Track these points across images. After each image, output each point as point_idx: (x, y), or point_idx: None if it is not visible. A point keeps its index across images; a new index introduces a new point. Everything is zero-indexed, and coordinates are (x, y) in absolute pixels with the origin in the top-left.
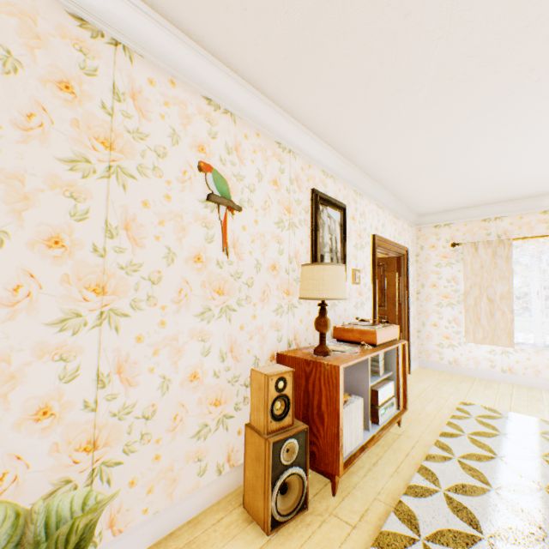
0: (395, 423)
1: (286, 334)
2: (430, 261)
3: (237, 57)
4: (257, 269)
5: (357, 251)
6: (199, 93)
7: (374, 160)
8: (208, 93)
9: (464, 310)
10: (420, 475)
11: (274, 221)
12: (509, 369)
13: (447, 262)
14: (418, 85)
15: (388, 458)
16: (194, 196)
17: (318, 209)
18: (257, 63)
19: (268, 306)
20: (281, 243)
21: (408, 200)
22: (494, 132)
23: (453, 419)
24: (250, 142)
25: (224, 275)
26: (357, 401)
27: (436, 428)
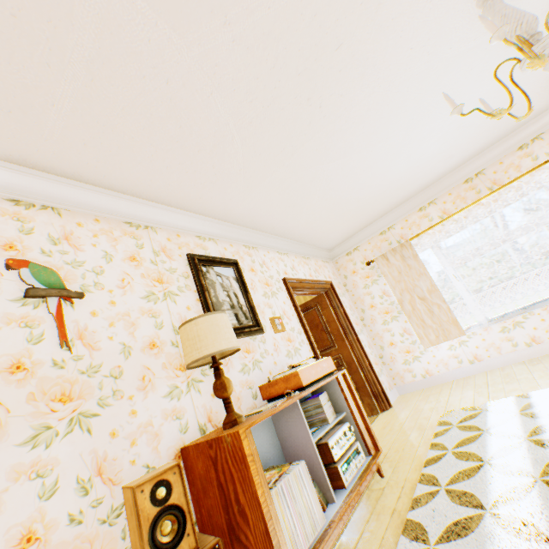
0: (379, 474)
1: (193, 418)
2: (357, 285)
3: (35, 157)
4: (126, 354)
5: (269, 299)
6: (0, 197)
7: (247, 213)
8: (12, 194)
9: (407, 317)
10: (407, 536)
11: (142, 296)
12: (475, 357)
13: (372, 281)
14: (227, 136)
15: (370, 531)
16: (2, 297)
17: (199, 271)
18: (61, 157)
19: (155, 393)
20: (158, 316)
21: (308, 239)
22: (325, 157)
23: (436, 439)
24: (86, 229)
25: (69, 376)
26: (296, 468)
27: (421, 458)
